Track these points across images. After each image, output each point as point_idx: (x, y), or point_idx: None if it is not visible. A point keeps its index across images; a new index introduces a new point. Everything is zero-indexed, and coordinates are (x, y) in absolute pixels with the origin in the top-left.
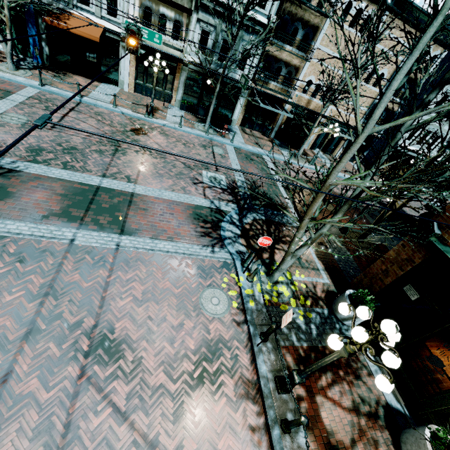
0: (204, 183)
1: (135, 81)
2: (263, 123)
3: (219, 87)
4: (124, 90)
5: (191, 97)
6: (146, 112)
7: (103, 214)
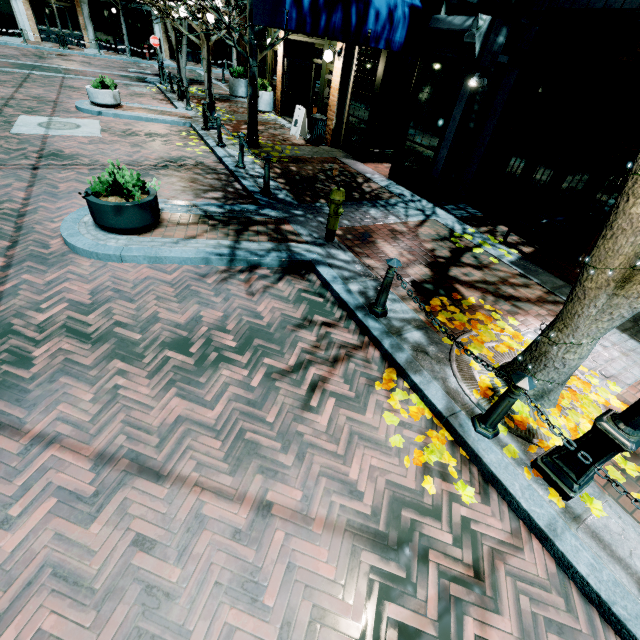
0: (130, 71)
1: (38, 28)
2: (193, 50)
3: (120, 4)
4: (30, 40)
5: (104, 34)
6: (60, 43)
7: (47, 70)
